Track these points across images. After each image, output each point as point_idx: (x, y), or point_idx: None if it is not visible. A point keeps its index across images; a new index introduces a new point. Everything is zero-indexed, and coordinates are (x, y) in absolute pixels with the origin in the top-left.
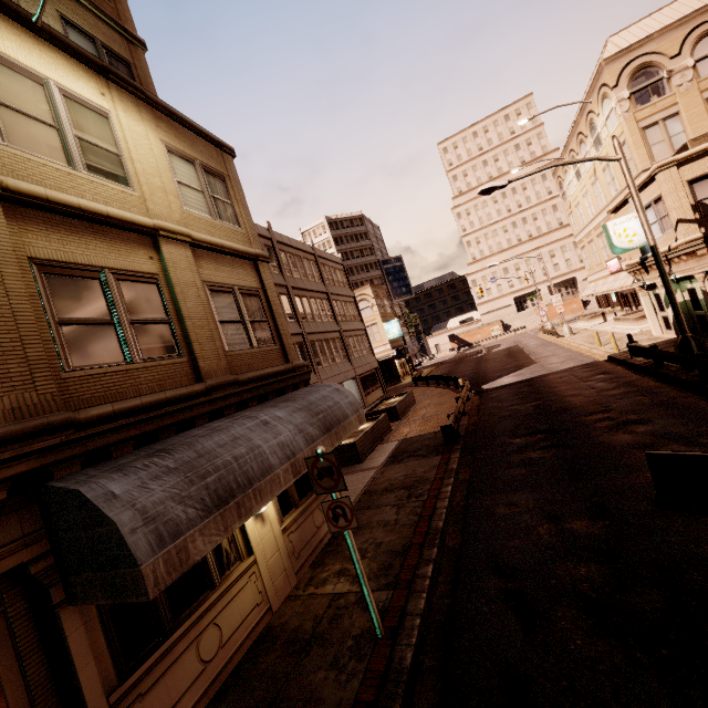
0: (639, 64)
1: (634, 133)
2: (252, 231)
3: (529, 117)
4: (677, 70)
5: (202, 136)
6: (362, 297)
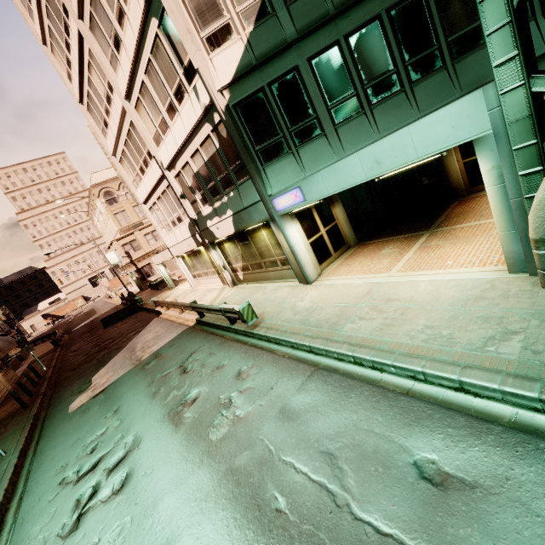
0: (106, 190)
1: (111, 215)
2: None
3: (62, 200)
4: (120, 195)
5: None
6: None
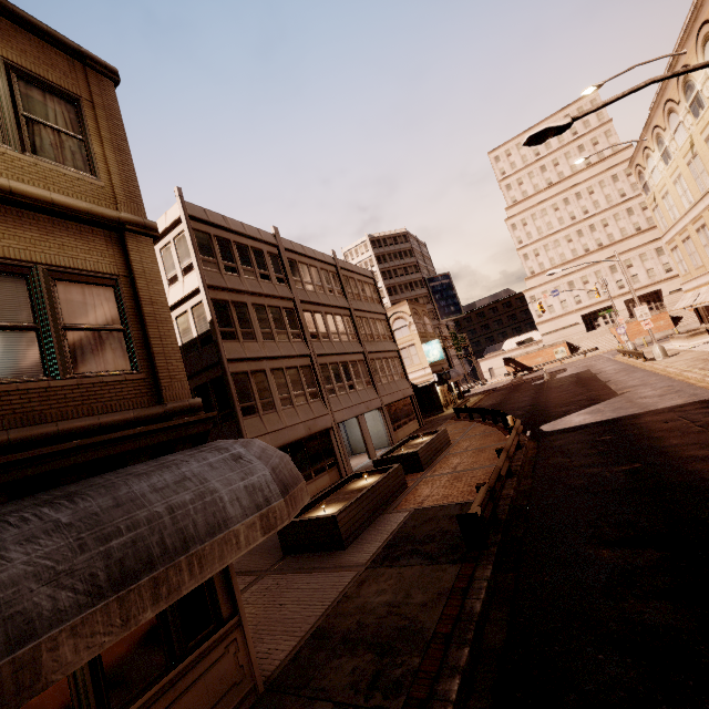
0: None
1: None
2: (128, 187)
3: (597, 84)
4: None
5: (34, 31)
6: (398, 314)
